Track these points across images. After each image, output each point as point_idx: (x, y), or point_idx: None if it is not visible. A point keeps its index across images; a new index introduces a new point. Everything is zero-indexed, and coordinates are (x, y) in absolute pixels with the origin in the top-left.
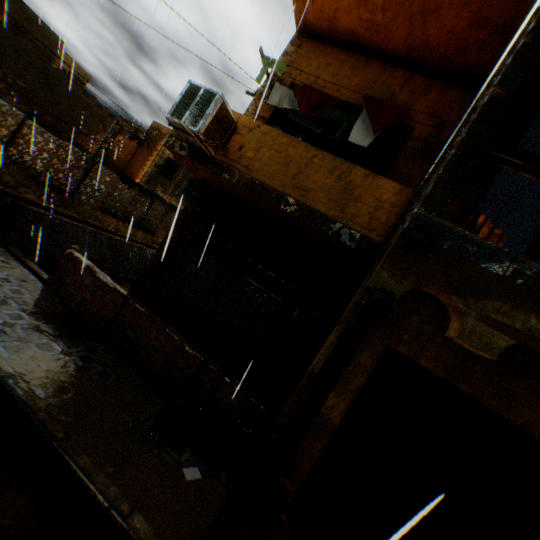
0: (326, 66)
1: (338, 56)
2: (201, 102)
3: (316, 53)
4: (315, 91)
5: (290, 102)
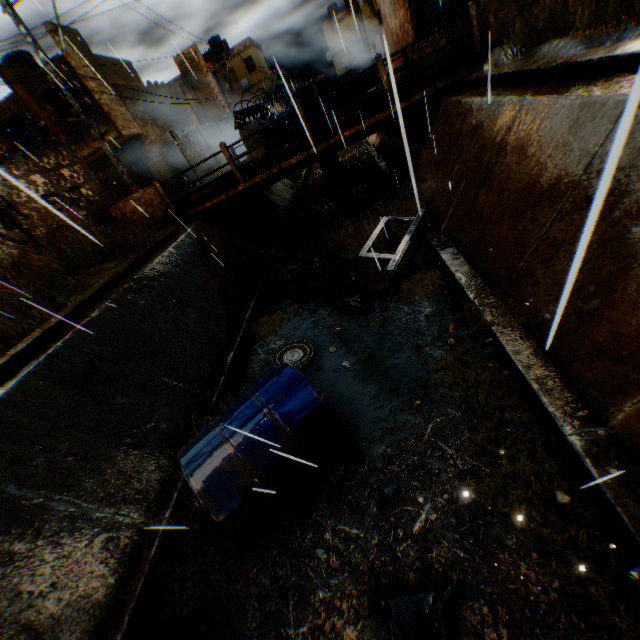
0: None
1: None
2: None
3: None
4: None
5: None
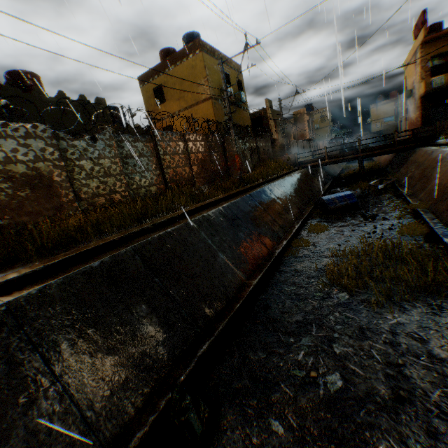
0: (437, 47)
1: (438, 42)
2: (439, 80)
3: (430, 46)
4: (447, 57)
5: (437, 63)
